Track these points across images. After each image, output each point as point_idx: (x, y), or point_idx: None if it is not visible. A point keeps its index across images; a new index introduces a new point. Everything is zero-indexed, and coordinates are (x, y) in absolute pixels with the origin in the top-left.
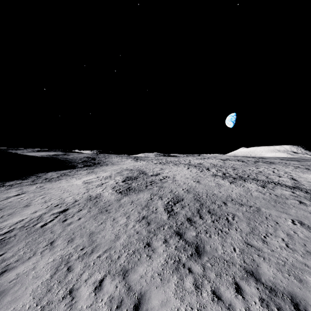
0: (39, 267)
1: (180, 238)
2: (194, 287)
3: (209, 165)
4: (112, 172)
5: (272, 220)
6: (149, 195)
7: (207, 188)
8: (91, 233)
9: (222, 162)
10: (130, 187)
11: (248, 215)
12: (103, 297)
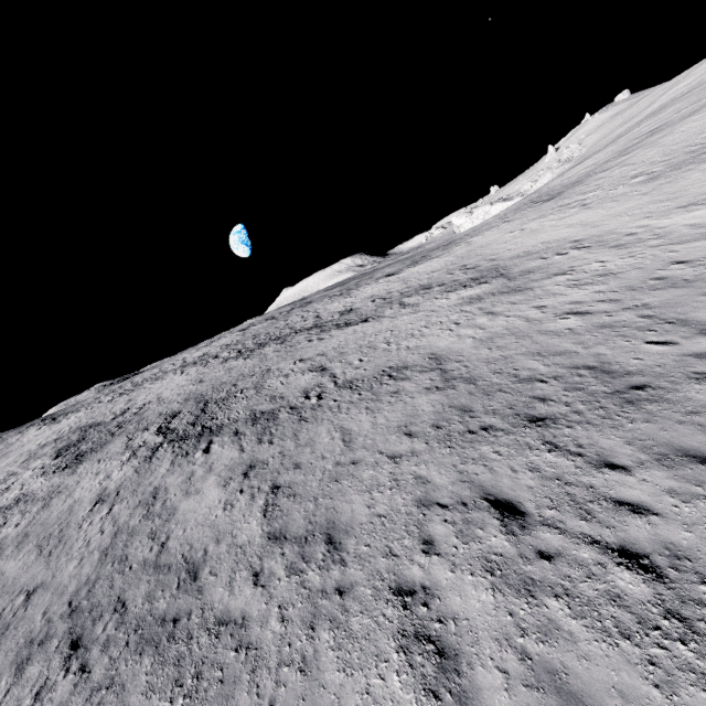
0: (10, 568)
1: (184, 441)
2: (203, 454)
3: (219, 350)
4: (4, 471)
5: (278, 372)
6: (126, 438)
7: (213, 382)
8: (57, 514)
9: (241, 335)
10: (81, 452)
11: (257, 381)
12: (119, 513)
